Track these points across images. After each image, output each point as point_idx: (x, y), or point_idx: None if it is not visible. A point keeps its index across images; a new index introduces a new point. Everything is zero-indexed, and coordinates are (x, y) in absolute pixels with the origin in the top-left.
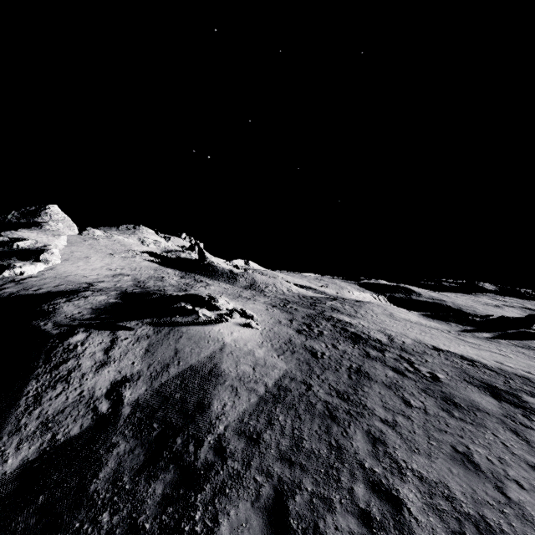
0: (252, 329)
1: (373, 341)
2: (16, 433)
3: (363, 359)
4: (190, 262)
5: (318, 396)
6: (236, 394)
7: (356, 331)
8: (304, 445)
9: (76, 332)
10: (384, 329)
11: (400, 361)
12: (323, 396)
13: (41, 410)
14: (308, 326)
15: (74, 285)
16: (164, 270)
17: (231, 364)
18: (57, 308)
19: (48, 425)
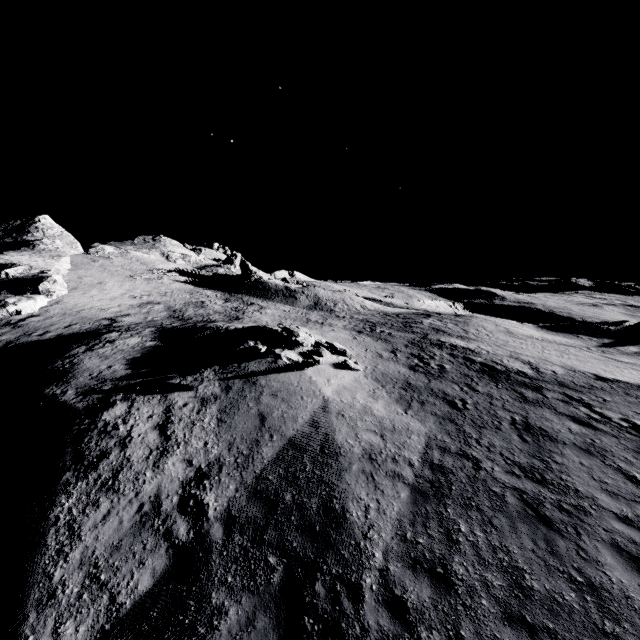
0: (351, 371)
1: (516, 374)
2: (49, 603)
3: (522, 406)
4: (232, 279)
5: (499, 479)
6: (376, 487)
7: (485, 361)
8: (530, 583)
9: (111, 402)
10: (515, 354)
11: (573, 404)
12: (506, 479)
13: (83, 551)
14: (419, 359)
15: (92, 323)
16: (201, 292)
17: (349, 433)
18: (75, 362)
19: (100, 579)
